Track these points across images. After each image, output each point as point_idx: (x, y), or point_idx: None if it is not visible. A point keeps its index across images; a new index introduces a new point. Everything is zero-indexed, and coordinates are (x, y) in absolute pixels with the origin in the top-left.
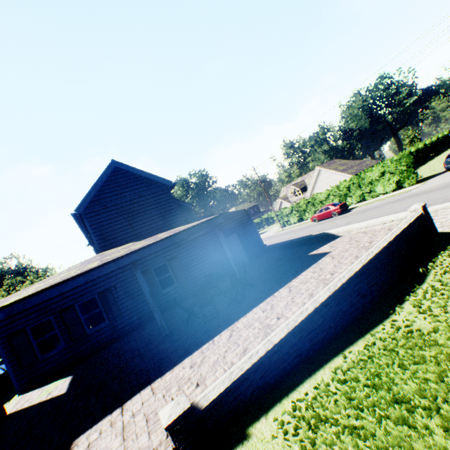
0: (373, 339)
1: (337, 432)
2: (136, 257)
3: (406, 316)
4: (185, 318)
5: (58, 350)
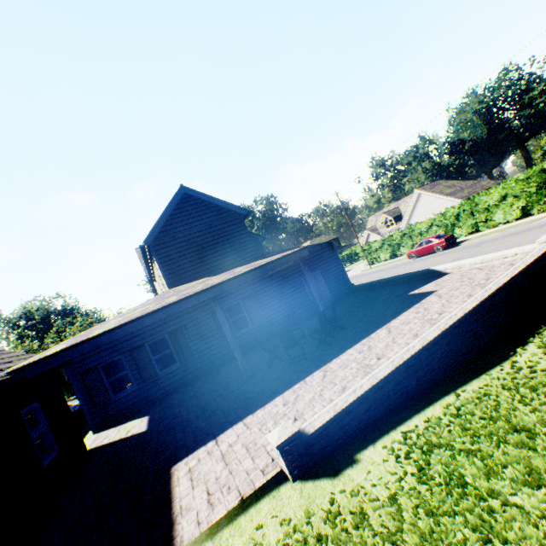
0: (489, 379)
1: (452, 454)
2: (216, 292)
3: (528, 357)
4: (267, 361)
5: (130, 391)
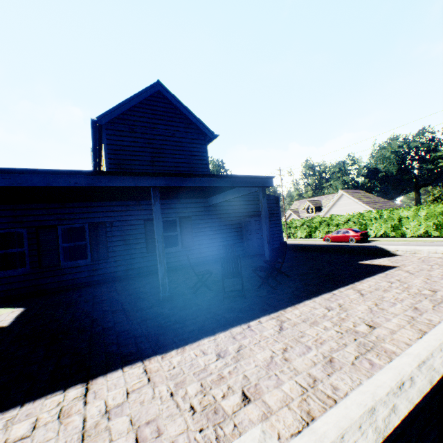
0: None
1: None
2: (161, 182)
3: None
4: (190, 286)
5: (19, 272)
